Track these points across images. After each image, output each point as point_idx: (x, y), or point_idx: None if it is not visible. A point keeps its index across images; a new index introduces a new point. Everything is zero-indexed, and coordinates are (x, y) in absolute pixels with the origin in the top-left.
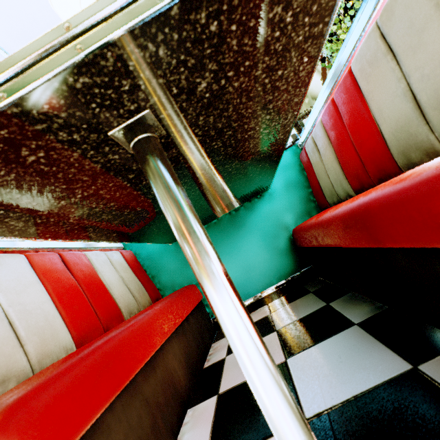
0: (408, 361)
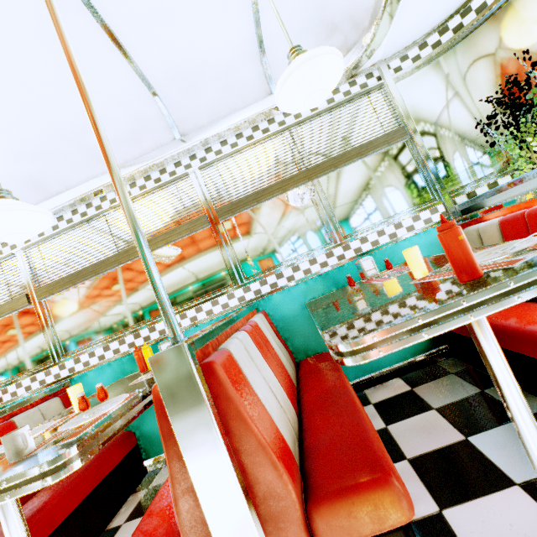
0: None
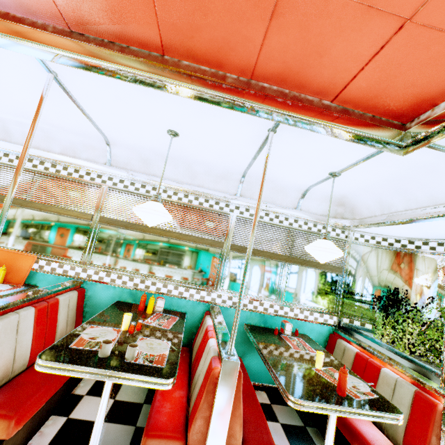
0: None
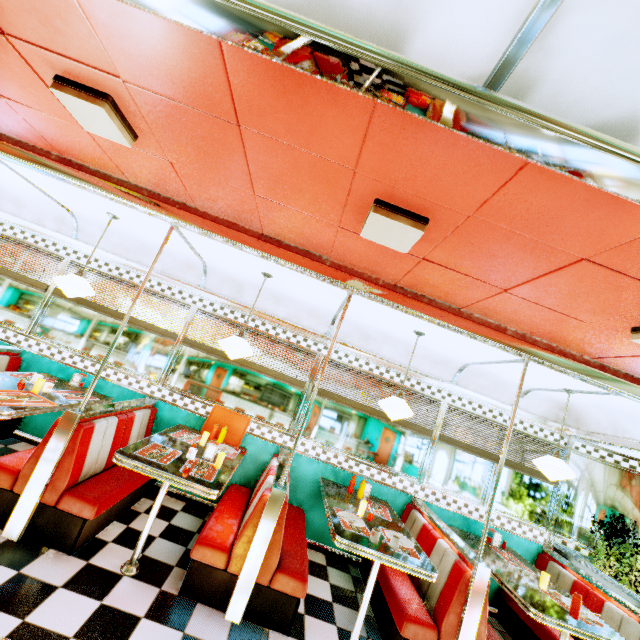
0: None
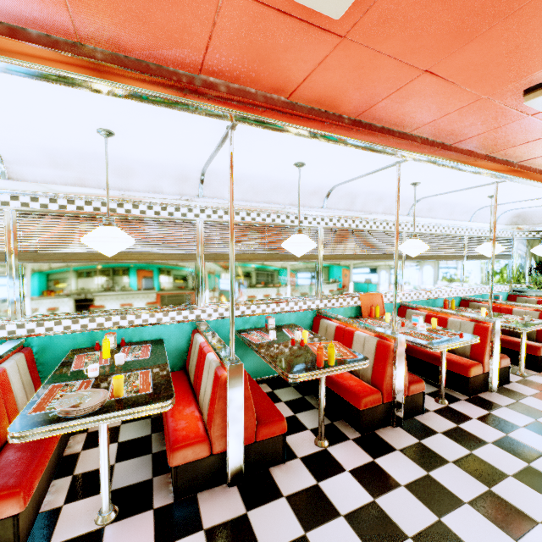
0: None
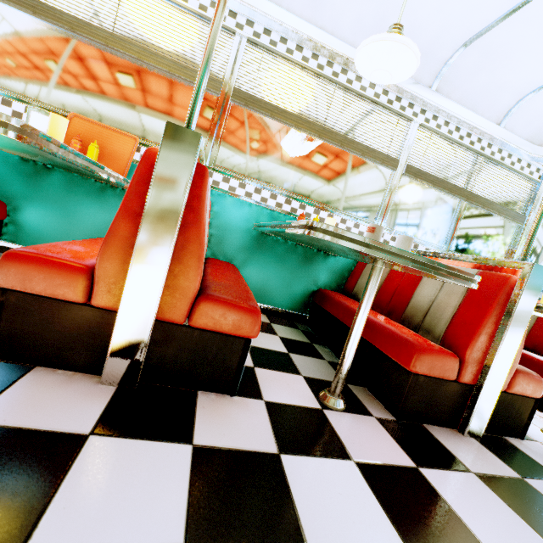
0: (542, 418)
